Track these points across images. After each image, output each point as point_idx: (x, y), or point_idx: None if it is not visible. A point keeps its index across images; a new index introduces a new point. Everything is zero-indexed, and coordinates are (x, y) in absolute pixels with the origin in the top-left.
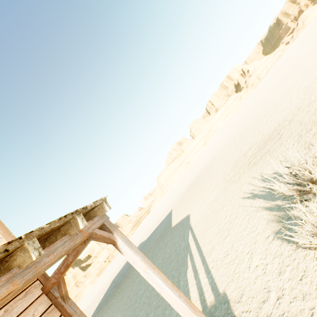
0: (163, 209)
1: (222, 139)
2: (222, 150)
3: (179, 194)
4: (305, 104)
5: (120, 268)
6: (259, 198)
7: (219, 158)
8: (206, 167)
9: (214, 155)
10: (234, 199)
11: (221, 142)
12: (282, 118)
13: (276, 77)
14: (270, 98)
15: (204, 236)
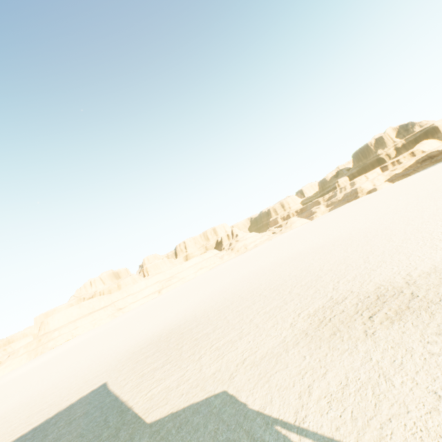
0: (47, 384)
1: (210, 291)
2: (231, 302)
3: (117, 356)
4: (418, 273)
5: None
6: None
7: (236, 309)
8: (197, 319)
9: (209, 305)
10: (409, 363)
11: (213, 294)
12: (378, 280)
13: (282, 251)
14: (302, 264)
15: (392, 438)
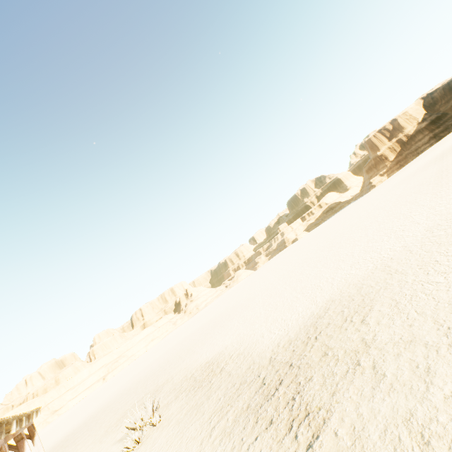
0: None
1: (130, 377)
2: (121, 395)
3: None
4: (184, 368)
5: None
6: (123, 440)
7: (113, 405)
8: (89, 420)
9: (110, 400)
10: (105, 447)
11: (127, 382)
12: (172, 373)
13: (203, 320)
14: (185, 345)
15: None
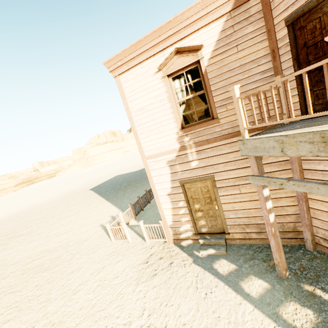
0: (126, 166)
1: None
2: None
3: None
4: None
5: (93, 186)
6: None
7: None
8: None
9: None
10: None
11: None
12: None
13: None
14: None
15: None
